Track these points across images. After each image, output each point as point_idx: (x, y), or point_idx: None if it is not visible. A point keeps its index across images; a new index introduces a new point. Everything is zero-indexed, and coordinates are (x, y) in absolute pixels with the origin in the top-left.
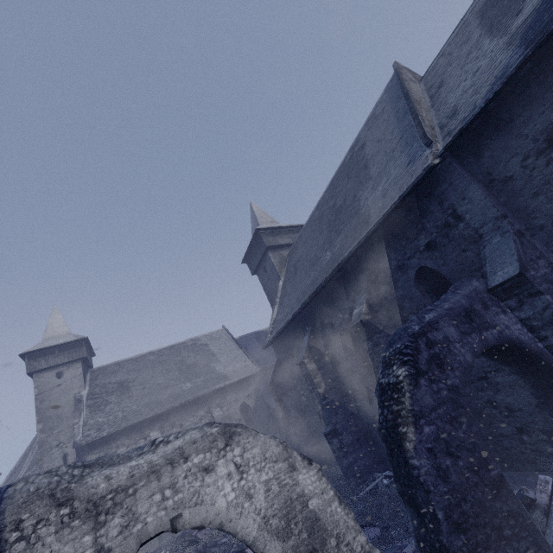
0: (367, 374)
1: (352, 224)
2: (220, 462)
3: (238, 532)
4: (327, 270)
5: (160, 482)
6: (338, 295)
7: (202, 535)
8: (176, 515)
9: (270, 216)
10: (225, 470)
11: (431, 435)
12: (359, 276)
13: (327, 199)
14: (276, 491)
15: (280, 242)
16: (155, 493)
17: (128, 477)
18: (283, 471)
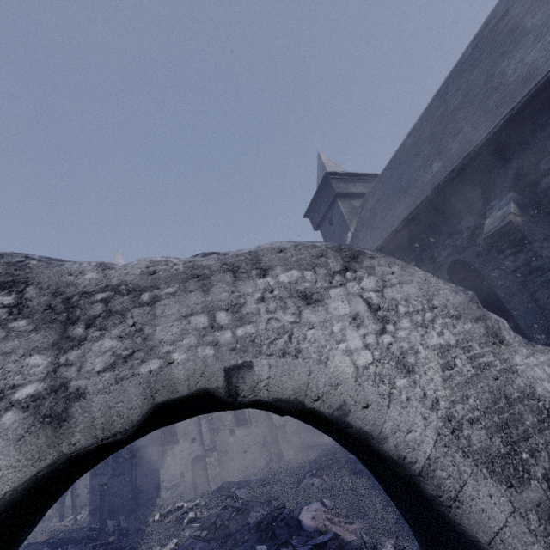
0: None
1: (487, 106)
2: (335, 293)
3: (387, 436)
4: (437, 180)
5: (207, 296)
6: (450, 212)
7: (241, 493)
8: (239, 363)
9: (340, 166)
10: (347, 308)
11: None
12: (496, 174)
13: (429, 115)
14: (468, 372)
15: (352, 190)
16: (196, 313)
17: (143, 272)
18: (477, 338)
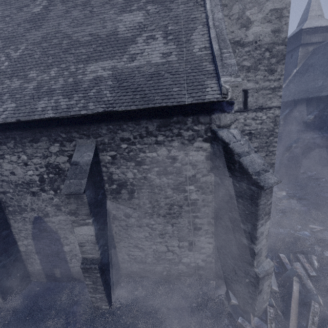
0: (300, 133)
1: None
2: None
3: None
4: (313, 92)
5: None
6: (310, 104)
7: None
8: None
9: (321, 8)
10: None
11: (291, 156)
12: (321, 103)
13: None
14: None
15: (312, 40)
16: None
17: None
18: None
